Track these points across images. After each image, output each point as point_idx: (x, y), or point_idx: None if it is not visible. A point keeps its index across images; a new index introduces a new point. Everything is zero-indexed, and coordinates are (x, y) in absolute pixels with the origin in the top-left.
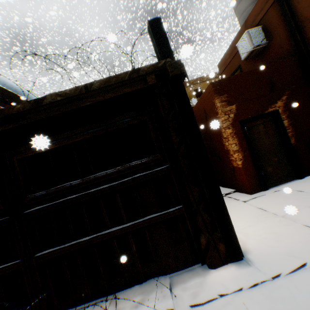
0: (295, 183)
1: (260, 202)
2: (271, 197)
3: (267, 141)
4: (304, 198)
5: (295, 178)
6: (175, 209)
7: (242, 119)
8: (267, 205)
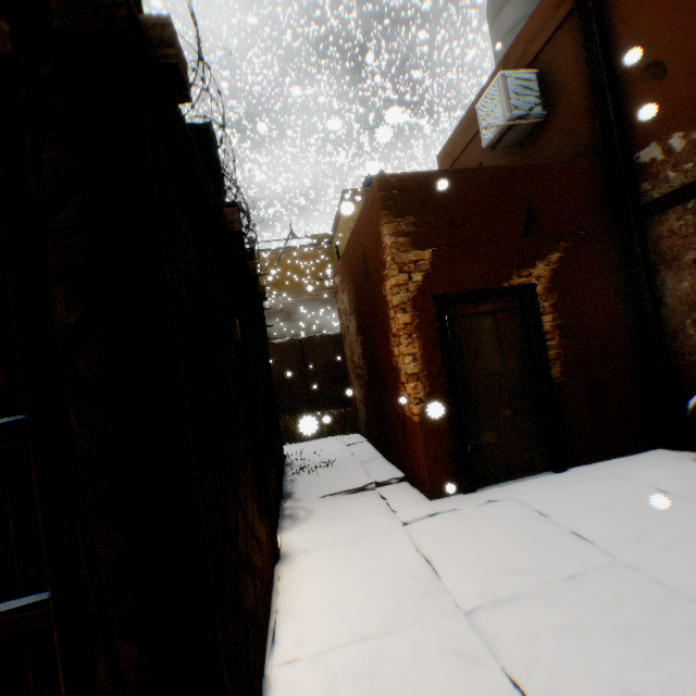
0: (544, 484)
1: (439, 536)
2: (474, 522)
3: (496, 361)
4: (549, 547)
5: (547, 470)
6: (17, 604)
7: (444, 293)
8: (450, 550)
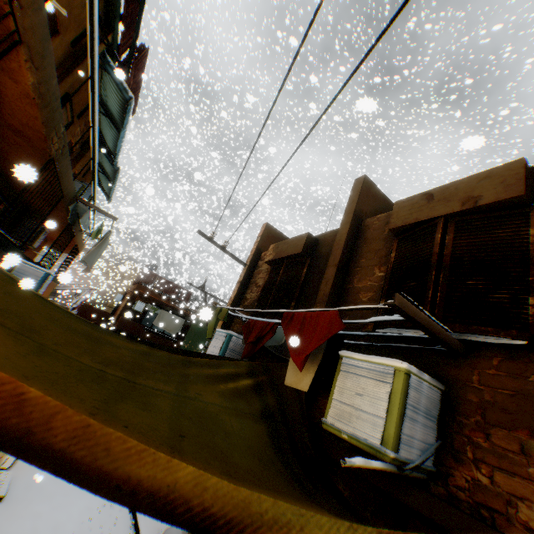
0: None
1: None
2: None
3: None
4: None
5: None
6: None
7: None
8: None
